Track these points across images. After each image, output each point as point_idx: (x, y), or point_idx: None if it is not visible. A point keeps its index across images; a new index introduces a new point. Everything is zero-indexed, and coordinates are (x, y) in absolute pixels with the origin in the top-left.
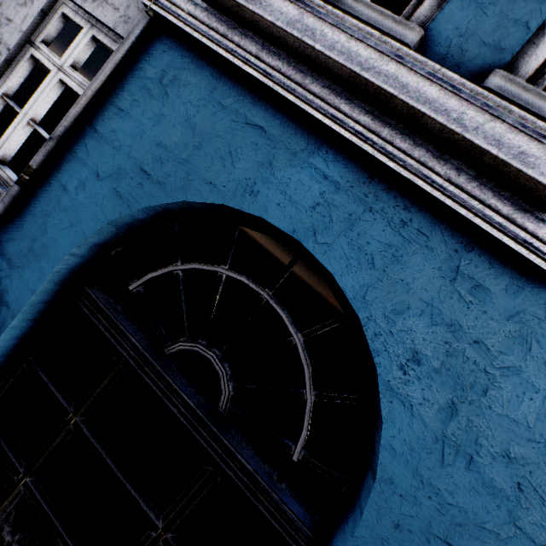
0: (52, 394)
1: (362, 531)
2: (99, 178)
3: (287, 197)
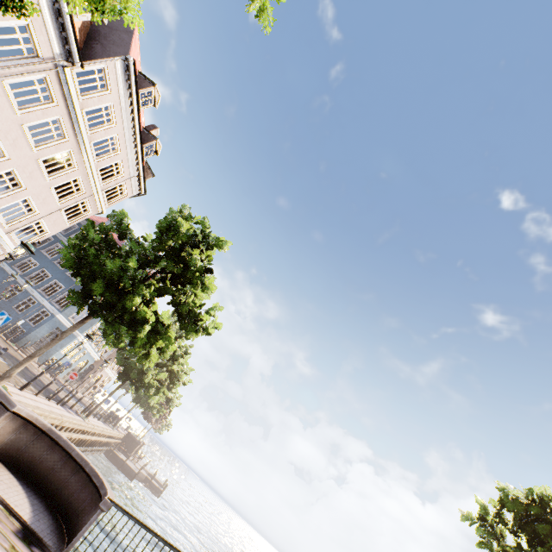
0: None
1: None
2: None
3: None
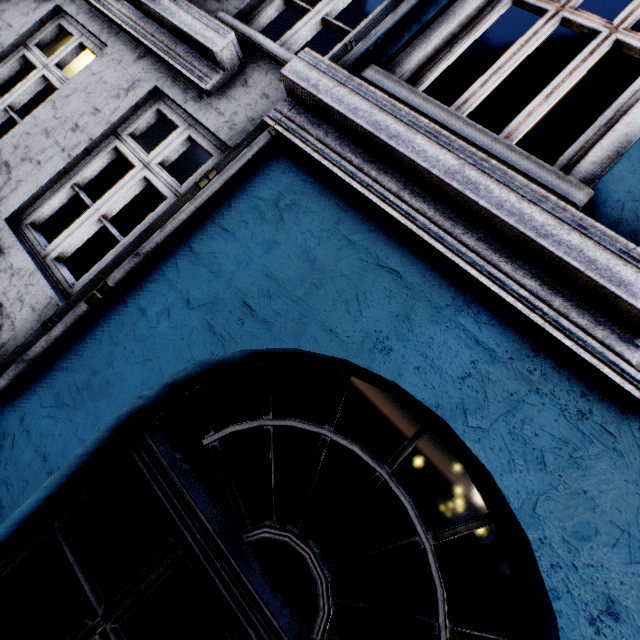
0: (77, 582)
1: None
2: (189, 306)
3: (428, 361)
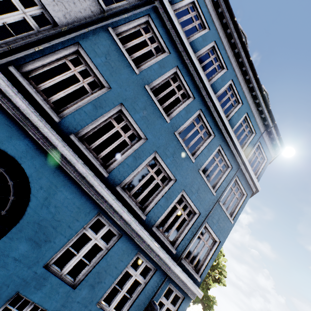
0: None
1: (18, 225)
2: None
3: (14, 147)
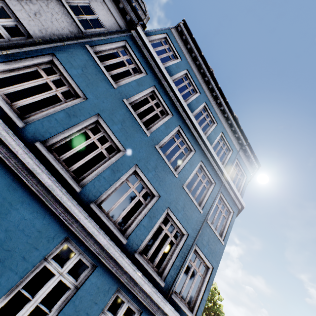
0: None
1: None
2: None
3: None
